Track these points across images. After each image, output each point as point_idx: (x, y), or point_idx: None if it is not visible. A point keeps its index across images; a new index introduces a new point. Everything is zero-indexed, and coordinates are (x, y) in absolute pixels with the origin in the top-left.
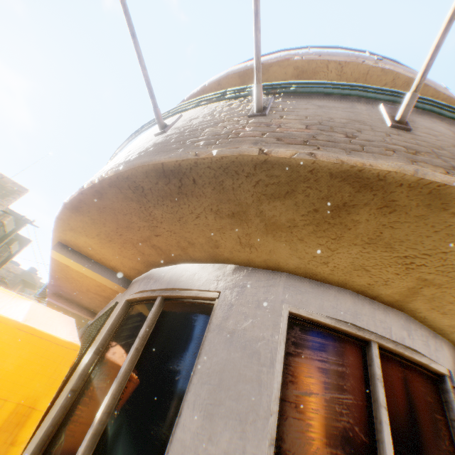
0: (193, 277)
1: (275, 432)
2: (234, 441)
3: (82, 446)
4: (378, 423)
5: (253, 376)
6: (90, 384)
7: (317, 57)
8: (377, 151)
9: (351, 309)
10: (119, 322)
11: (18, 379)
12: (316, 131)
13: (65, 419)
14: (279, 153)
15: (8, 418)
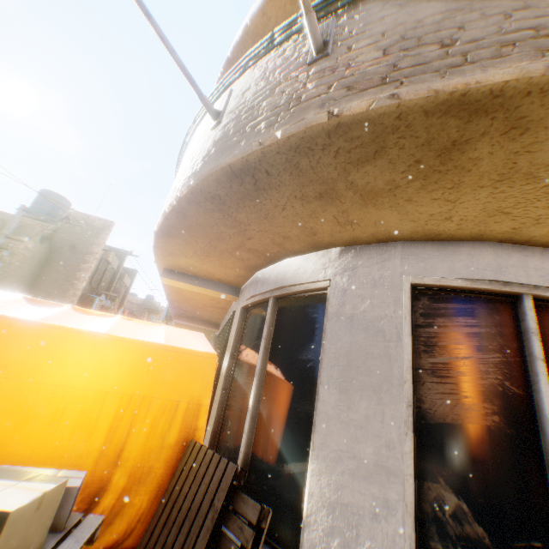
0: (298, 271)
1: (411, 397)
2: (373, 408)
3: (246, 426)
4: (533, 376)
5: (381, 353)
6: (236, 382)
7: None
8: (487, 56)
9: (491, 264)
10: (242, 328)
11: (180, 386)
12: (397, 56)
13: (226, 410)
14: (353, 110)
15: (185, 414)
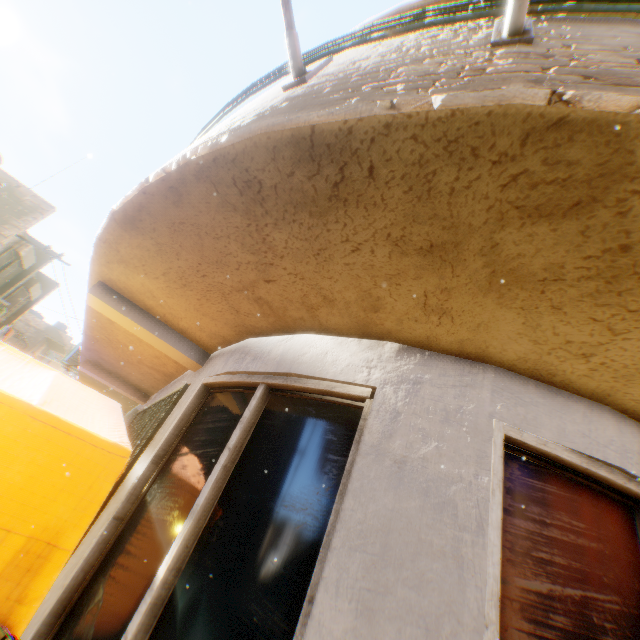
0: (322, 358)
1: None
2: None
3: (134, 623)
4: None
5: (446, 547)
6: (145, 511)
7: None
8: None
9: (614, 441)
10: (192, 417)
11: (29, 498)
12: None
13: (104, 562)
14: (601, 103)
15: (12, 560)
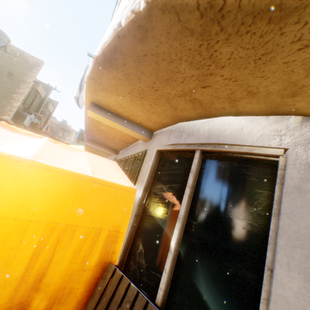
0: (240, 132)
1: None
2: None
3: (167, 266)
4: None
5: None
6: (148, 213)
7: None
8: None
9: None
10: (155, 167)
11: (103, 216)
12: None
13: (136, 233)
14: None
15: (105, 239)
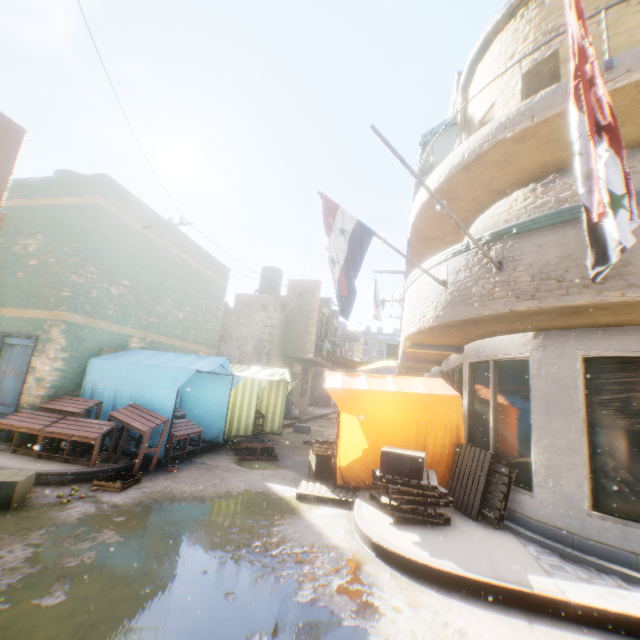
0: (506, 346)
1: (583, 417)
2: (562, 423)
3: (491, 435)
4: None
5: (565, 396)
6: (476, 411)
7: (529, 124)
8: (575, 292)
9: (634, 341)
10: (472, 376)
11: (444, 415)
12: (537, 283)
13: (473, 427)
14: (520, 309)
15: (451, 430)
